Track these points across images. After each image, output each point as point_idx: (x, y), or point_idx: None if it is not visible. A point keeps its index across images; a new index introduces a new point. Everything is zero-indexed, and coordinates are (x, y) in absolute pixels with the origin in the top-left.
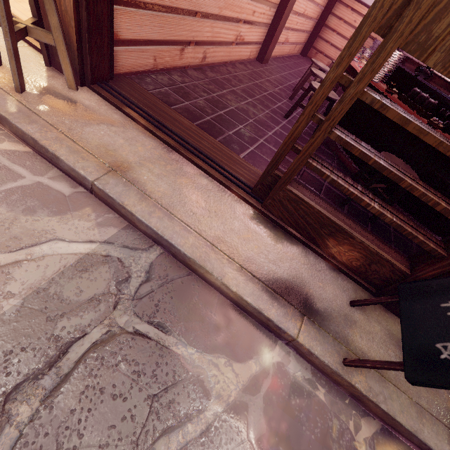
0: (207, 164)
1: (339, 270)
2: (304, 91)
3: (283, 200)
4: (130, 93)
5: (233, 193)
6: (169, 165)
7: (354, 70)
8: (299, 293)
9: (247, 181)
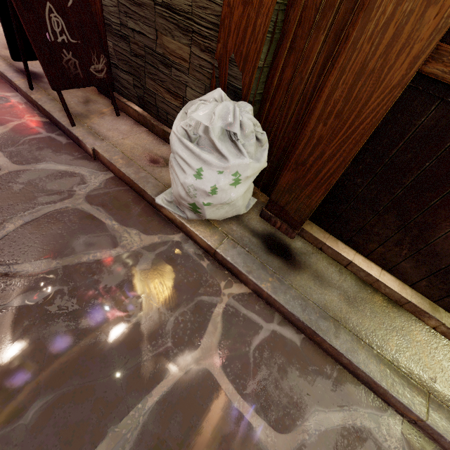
0: None
1: None
2: None
3: None
4: None
5: None
6: None
7: None
8: (37, 75)
9: None
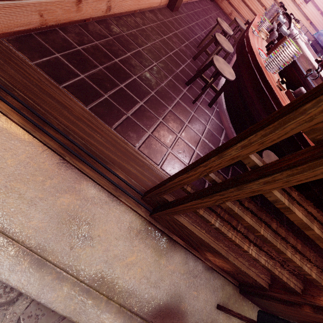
0: (96, 171)
1: (213, 269)
2: (206, 64)
3: (169, 220)
4: (3, 70)
5: (123, 202)
6: (49, 180)
7: (253, 52)
8: (175, 314)
9: (138, 184)
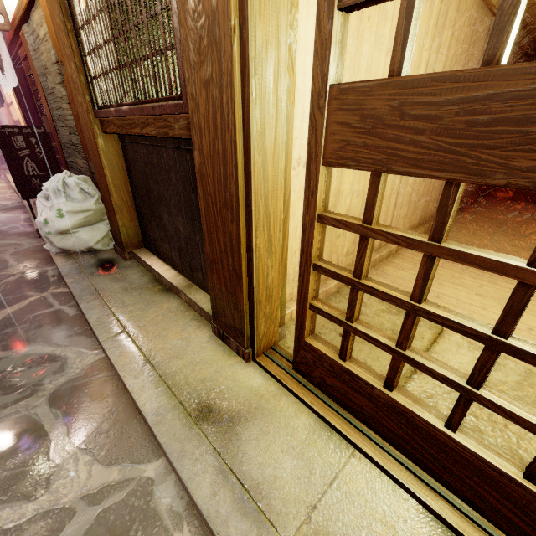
0: None
1: None
2: None
3: None
4: None
5: None
6: None
7: None
8: None
9: None
